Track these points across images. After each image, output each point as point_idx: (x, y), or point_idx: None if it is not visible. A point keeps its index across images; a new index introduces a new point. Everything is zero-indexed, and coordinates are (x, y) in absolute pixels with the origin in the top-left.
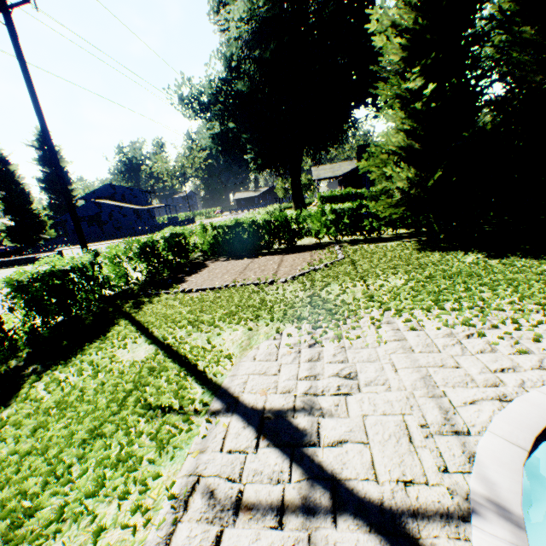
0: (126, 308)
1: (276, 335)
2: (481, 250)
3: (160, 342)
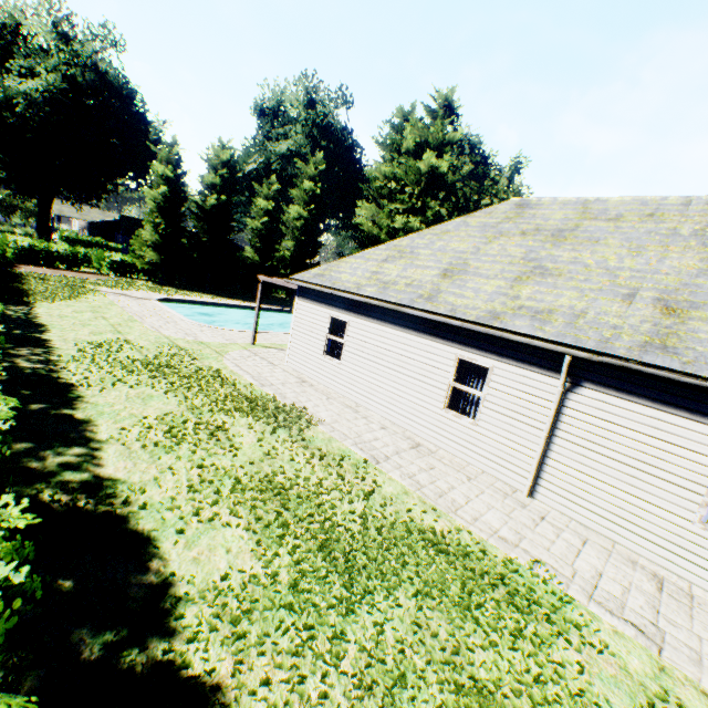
0: (5, 272)
1: (107, 288)
2: (176, 288)
3: (61, 282)
